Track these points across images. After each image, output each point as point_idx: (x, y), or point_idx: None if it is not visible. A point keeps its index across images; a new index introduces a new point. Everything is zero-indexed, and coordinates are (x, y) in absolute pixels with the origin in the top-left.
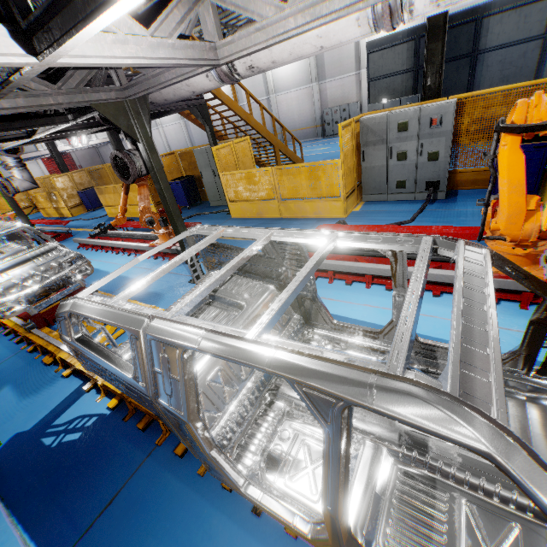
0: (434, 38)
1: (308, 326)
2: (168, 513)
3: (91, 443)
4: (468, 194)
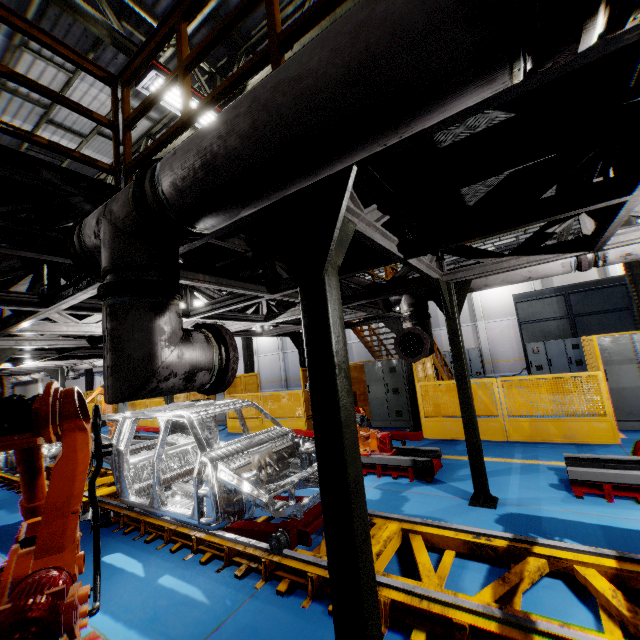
0: (639, 282)
1: None
2: None
3: None
4: None
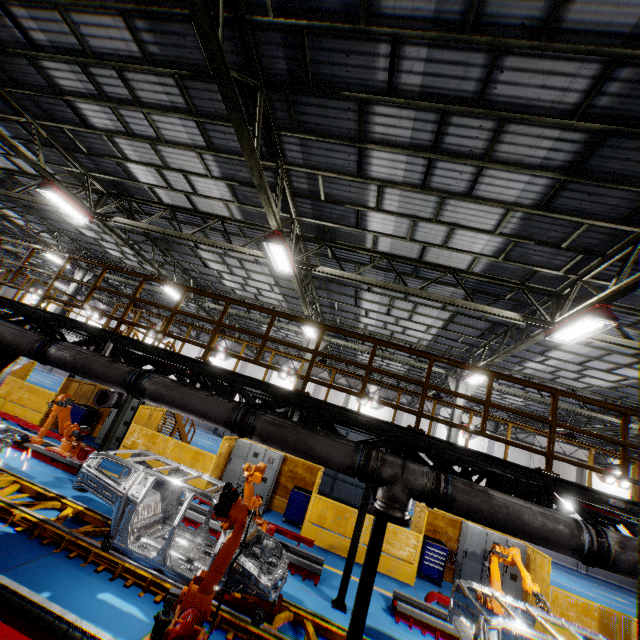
0: None
1: (163, 523)
2: (64, 572)
3: (6, 541)
4: (276, 514)
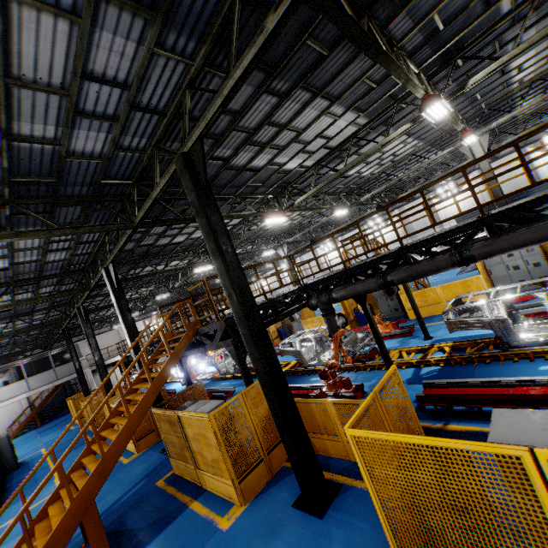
0: None
1: (514, 324)
2: (498, 369)
3: (445, 372)
4: None
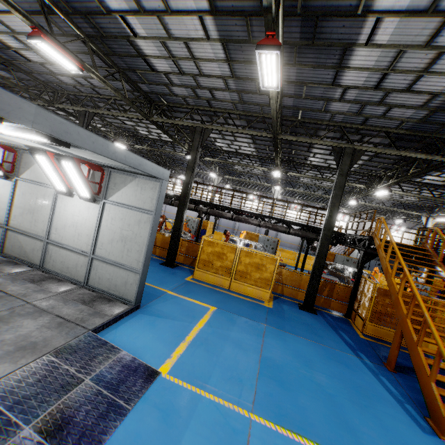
0: None
1: None
2: None
3: None
4: None
